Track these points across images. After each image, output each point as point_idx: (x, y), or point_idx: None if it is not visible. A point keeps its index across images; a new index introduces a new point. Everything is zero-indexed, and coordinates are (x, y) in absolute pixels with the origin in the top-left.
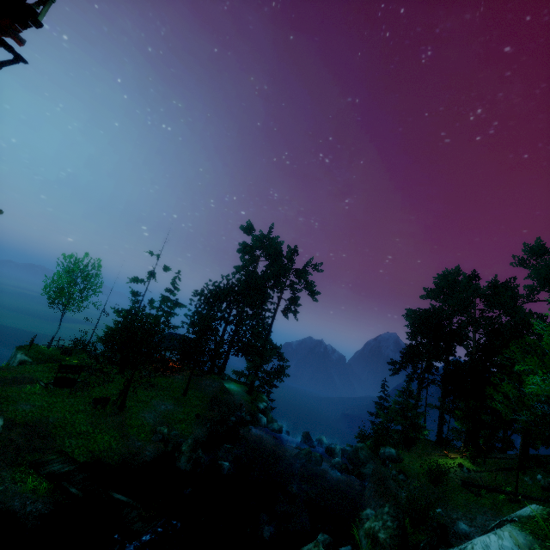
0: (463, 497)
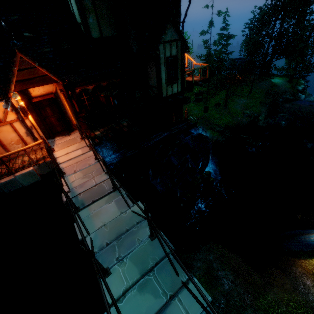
0: None
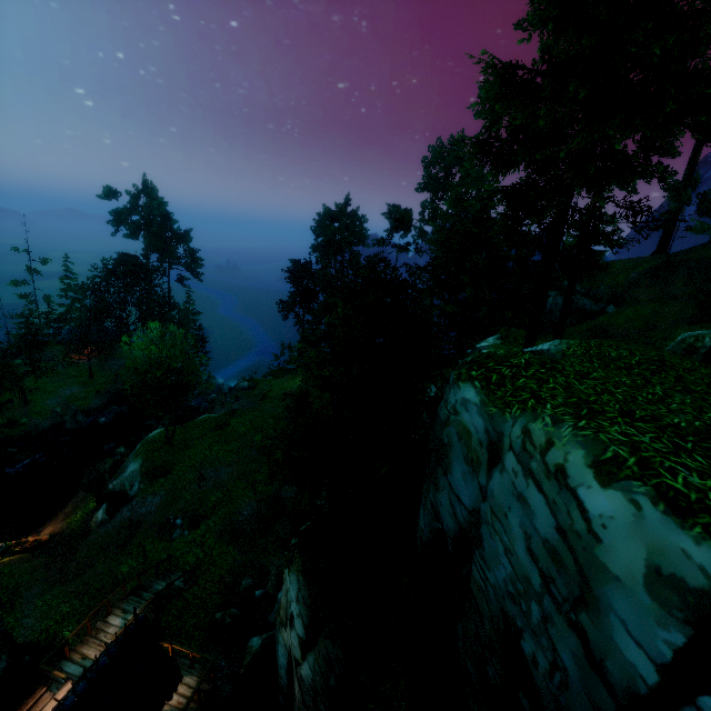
0: (273, 404)
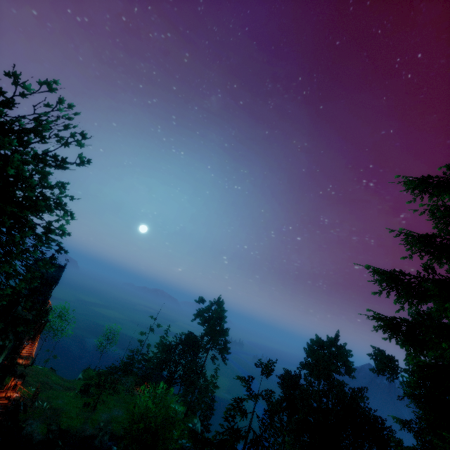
0: None
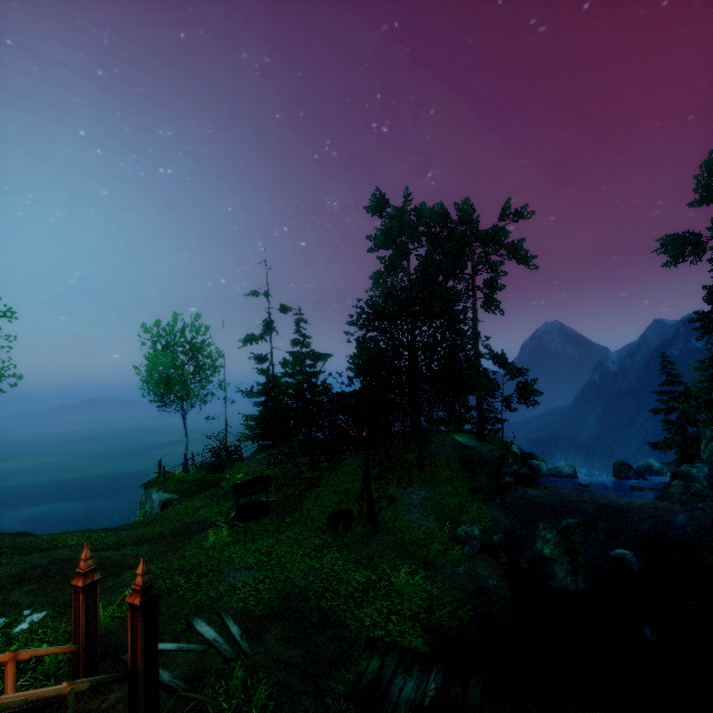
0: None
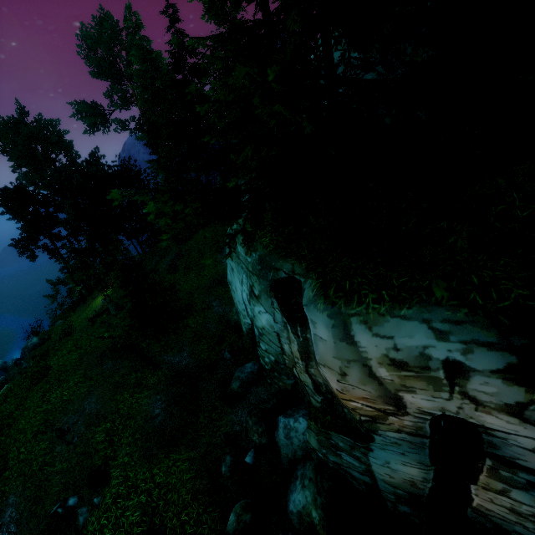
0: None
